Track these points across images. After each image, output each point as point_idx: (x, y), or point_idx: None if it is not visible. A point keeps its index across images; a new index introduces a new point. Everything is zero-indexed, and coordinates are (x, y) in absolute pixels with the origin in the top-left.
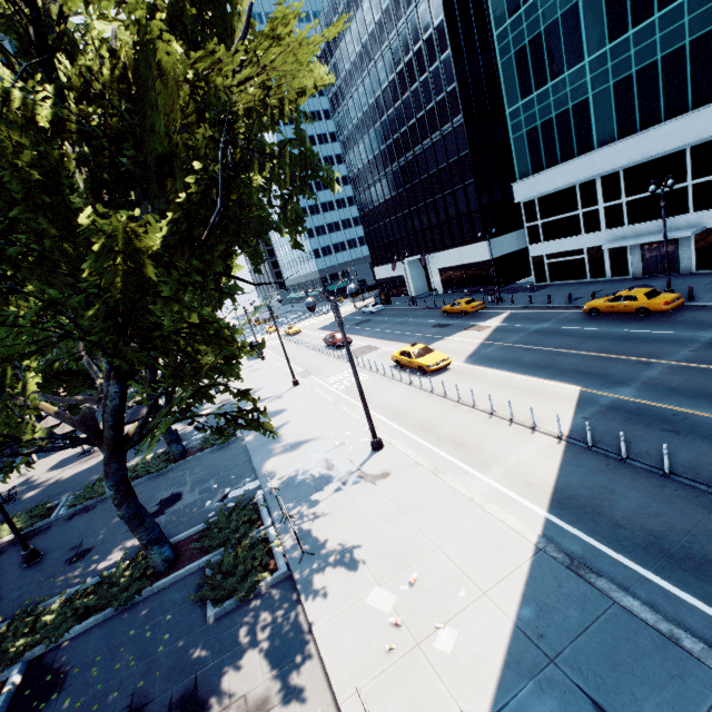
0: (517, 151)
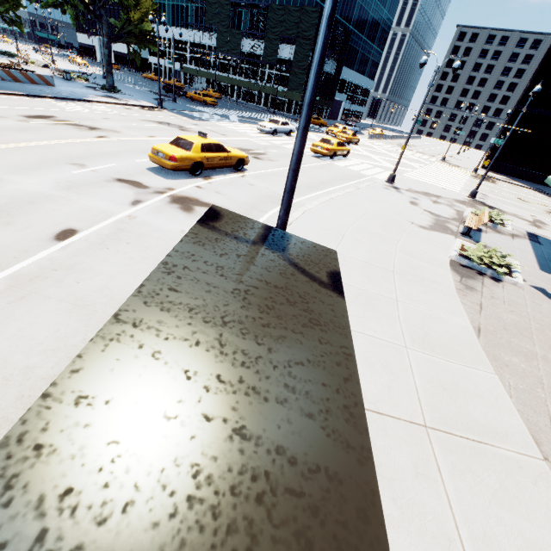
0: None
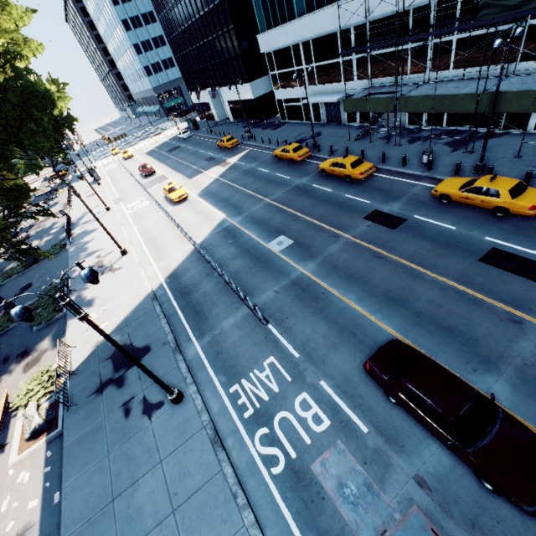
0: (256, 5)
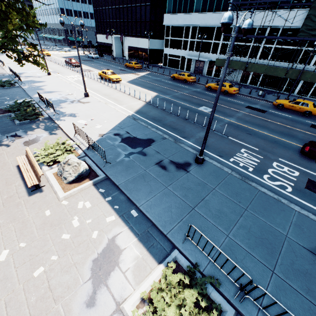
0: None
